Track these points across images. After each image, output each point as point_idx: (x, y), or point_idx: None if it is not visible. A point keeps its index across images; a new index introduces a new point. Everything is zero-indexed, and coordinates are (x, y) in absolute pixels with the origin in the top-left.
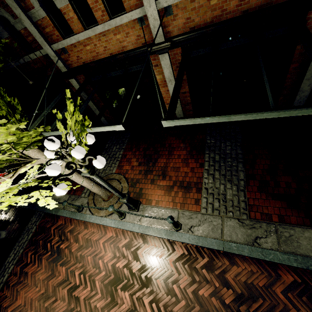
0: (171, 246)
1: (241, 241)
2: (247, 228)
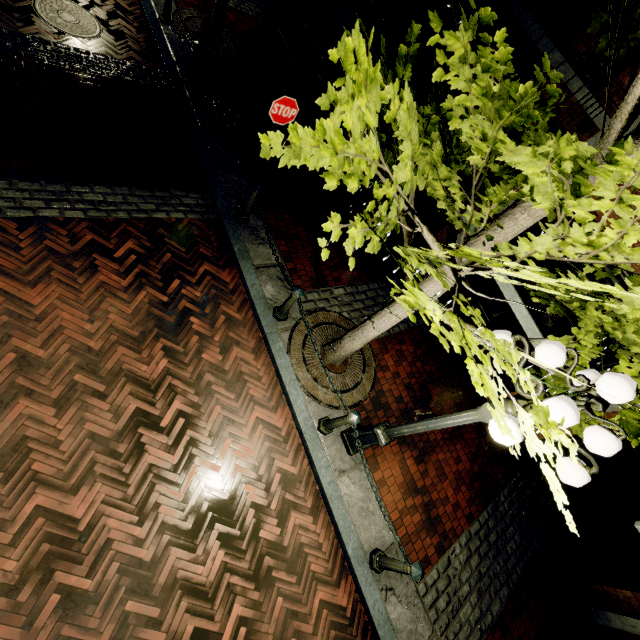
0: (340, 573)
1: None
2: None
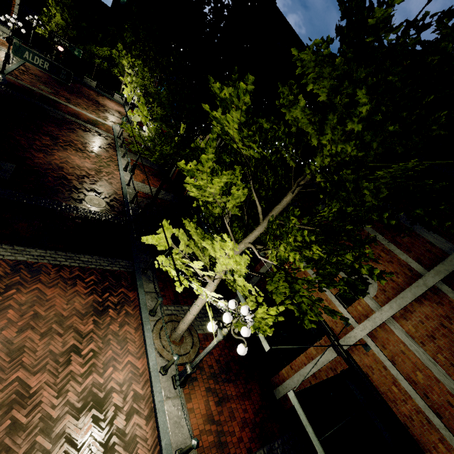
0: None
1: None
2: None
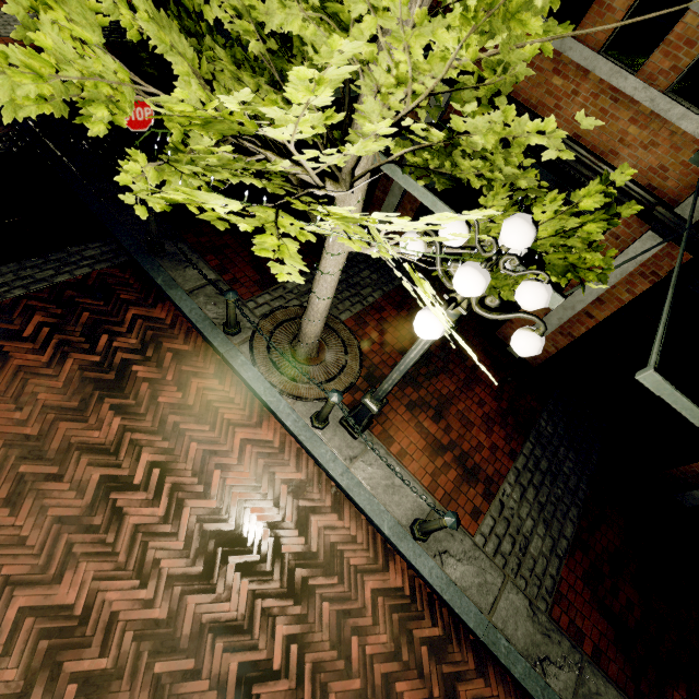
0: (385, 557)
1: (518, 643)
2: (539, 630)
